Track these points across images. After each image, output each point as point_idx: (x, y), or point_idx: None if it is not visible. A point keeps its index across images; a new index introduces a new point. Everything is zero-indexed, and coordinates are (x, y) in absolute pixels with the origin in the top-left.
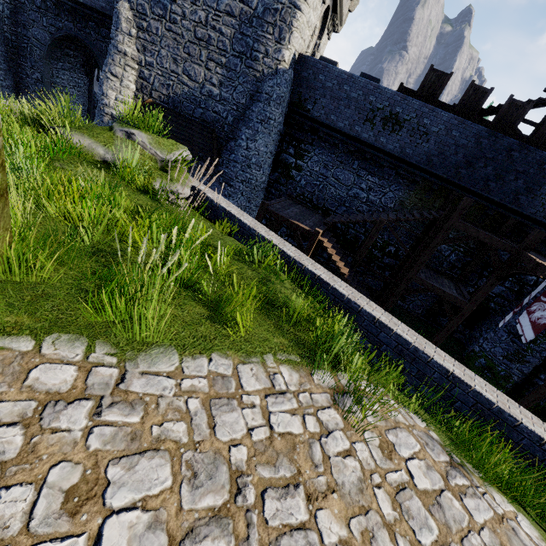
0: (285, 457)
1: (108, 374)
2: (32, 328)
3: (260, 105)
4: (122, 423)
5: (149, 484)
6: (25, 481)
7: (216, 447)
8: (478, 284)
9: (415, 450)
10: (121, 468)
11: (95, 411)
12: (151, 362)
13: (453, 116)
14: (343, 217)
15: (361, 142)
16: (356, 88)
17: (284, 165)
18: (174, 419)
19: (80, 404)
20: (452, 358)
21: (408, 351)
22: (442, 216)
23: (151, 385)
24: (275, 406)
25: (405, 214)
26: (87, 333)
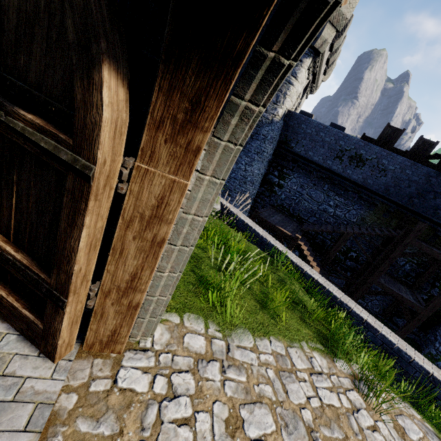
0: (335, 423)
1: (220, 344)
2: (176, 307)
3: (258, 142)
4: (238, 380)
5: (264, 425)
6: (204, 410)
7: (292, 407)
8: (430, 292)
9: (420, 435)
10: (246, 411)
11: (222, 370)
12: (239, 339)
13: (406, 159)
14: (315, 226)
15: (331, 172)
16: (329, 135)
17: (269, 183)
18: (263, 382)
19: (213, 364)
20: (429, 361)
21: (392, 350)
22: (400, 234)
23: (244, 355)
24: (318, 383)
25: (368, 229)
26: (202, 314)
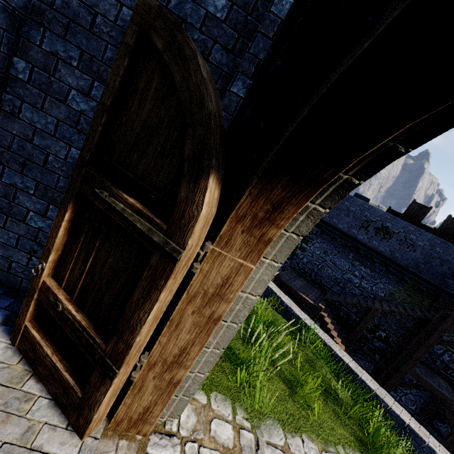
0: None
1: (249, 437)
2: (203, 383)
3: None
4: None
5: None
6: None
7: None
8: None
9: None
10: None
11: None
12: (269, 432)
13: (436, 237)
14: (340, 296)
15: (356, 241)
16: (354, 204)
17: None
18: None
19: None
20: None
21: None
22: (435, 317)
23: None
24: None
25: (398, 307)
26: (229, 395)
